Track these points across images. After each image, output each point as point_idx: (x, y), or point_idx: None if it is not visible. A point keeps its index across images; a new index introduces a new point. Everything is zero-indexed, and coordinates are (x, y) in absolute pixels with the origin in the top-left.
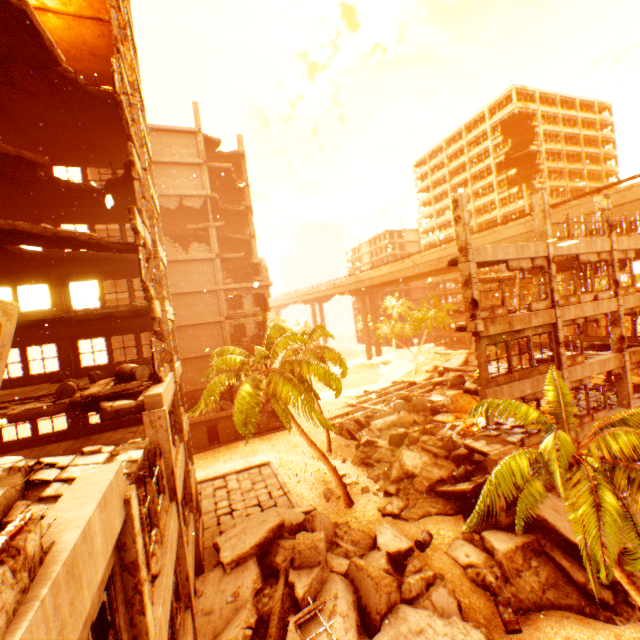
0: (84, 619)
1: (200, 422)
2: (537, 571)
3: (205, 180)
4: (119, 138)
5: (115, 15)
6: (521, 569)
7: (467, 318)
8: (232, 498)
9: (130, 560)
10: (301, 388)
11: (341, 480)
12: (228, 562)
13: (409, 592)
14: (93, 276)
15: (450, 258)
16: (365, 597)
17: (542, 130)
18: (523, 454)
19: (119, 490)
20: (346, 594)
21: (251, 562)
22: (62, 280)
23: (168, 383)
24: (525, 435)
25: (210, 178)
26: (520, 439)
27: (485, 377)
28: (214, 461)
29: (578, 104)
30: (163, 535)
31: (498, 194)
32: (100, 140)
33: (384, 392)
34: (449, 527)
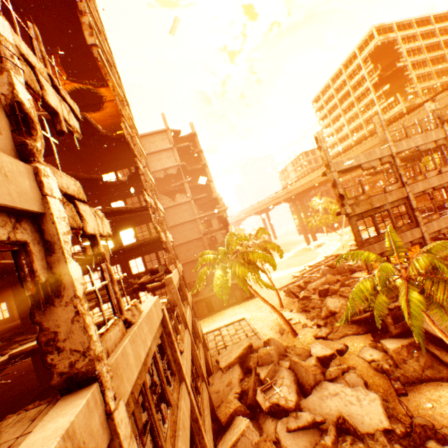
0: (155, 332)
1: (200, 300)
2: (417, 359)
3: (176, 156)
4: (129, 152)
5: (118, 99)
6: (406, 359)
7: (339, 206)
8: (225, 340)
9: (168, 331)
10: (249, 267)
11: (286, 320)
12: (224, 367)
13: (329, 375)
14: (130, 226)
15: (322, 172)
16: (301, 378)
17: (404, 49)
18: (367, 280)
19: (159, 305)
20: (289, 376)
21: (236, 366)
22: (116, 231)
23: (174, 273)
24: None
25: (179, 153)
26: None
27: (359, 241)
28: (212, 322)
29: (433, 18)
30: (183, 339)
31: (379, 106)
32: (120, 156)
33: (318, 265)
34: (360, 341)
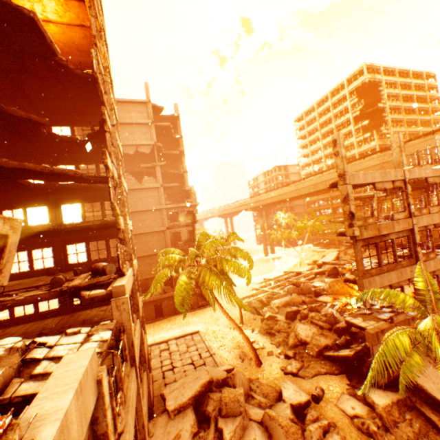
0: None
1: (149, 301)
2: (411, 423)
3: (153, 134)
4: (96, 106)
5: (94, 21)
6: (398, 421)
7: (346, 226)
8: (173, 358)
9: (101, 432)
10: (222, 278)
11: (252, 346)
12: (172, 410)
13: (310, 438)
14: (77, 200)
15: (331, 182)
16: None
17: (386, 93)
18: (404, 333)
19: (93, 373)
20: (262, 439)
21: (189, 410)
22: (57, 203)
23: (129, 276)
24: (393, 314)
25: (156, 133)
26: (389, 317)
27: (361, 270)
28: (159, 329)
29: (411, 74)
30: (126, 396)
31: (356, 138)
32: (83, 107)
33: (278, 279)
34: (336, 384)
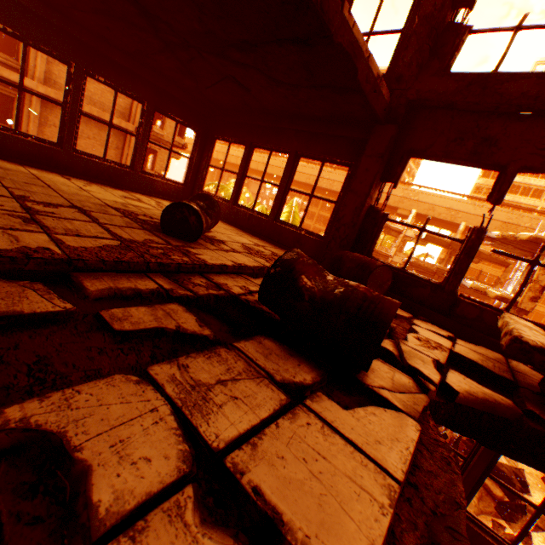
0: None
1: None
2: None
3: None
4: None
5: None
6: None
7: (527, 297)
8: None
9: None
10: None
11: None
12: None
13: None
14: None
15: (537, 236)
16: None
17: None
18: None
19: None
20: None
21: None
22: None
23: None
24: None
25: None
26: None
27: None
28: None
29: None
30: None
31: None
32: None
33: None
34: None
